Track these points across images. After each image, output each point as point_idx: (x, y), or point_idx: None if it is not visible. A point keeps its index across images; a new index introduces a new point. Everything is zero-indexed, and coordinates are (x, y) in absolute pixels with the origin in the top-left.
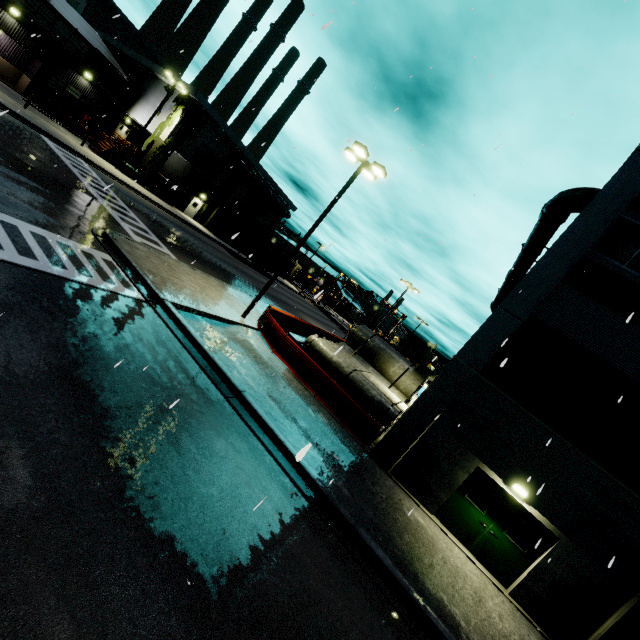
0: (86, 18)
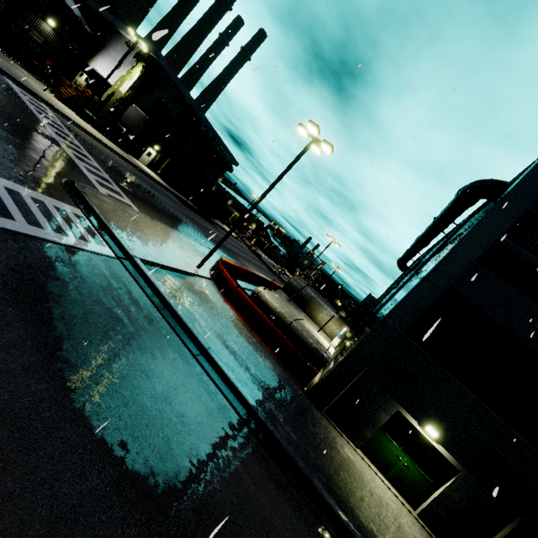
0: None
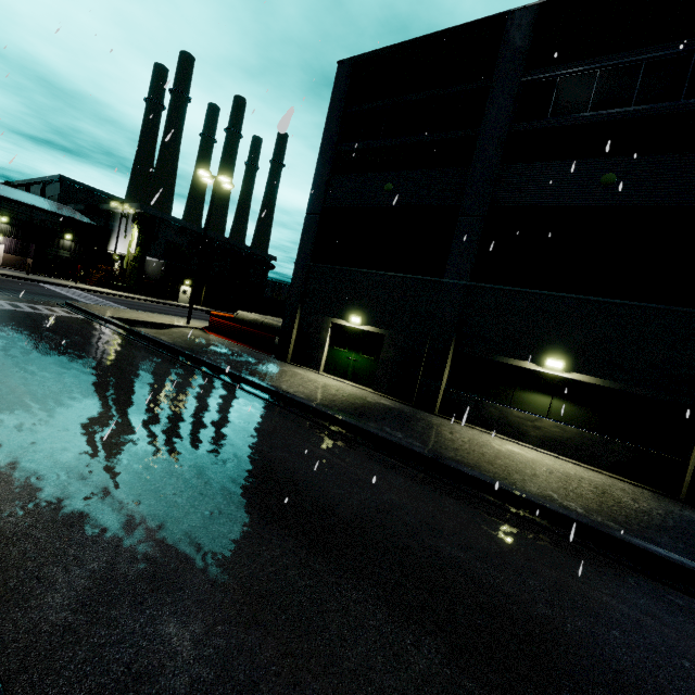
0: (63, 202)
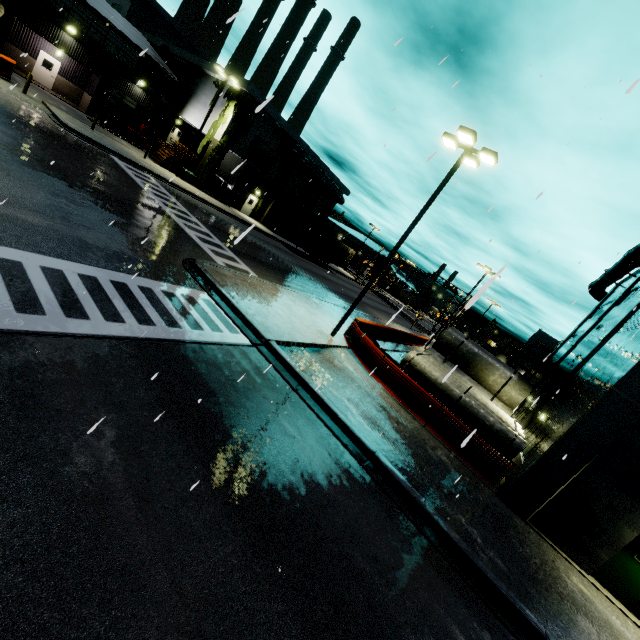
0: (130, 21)
